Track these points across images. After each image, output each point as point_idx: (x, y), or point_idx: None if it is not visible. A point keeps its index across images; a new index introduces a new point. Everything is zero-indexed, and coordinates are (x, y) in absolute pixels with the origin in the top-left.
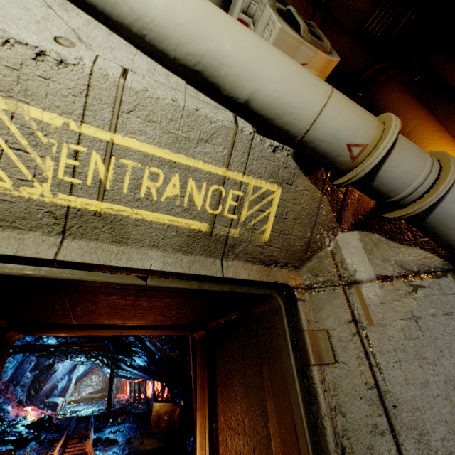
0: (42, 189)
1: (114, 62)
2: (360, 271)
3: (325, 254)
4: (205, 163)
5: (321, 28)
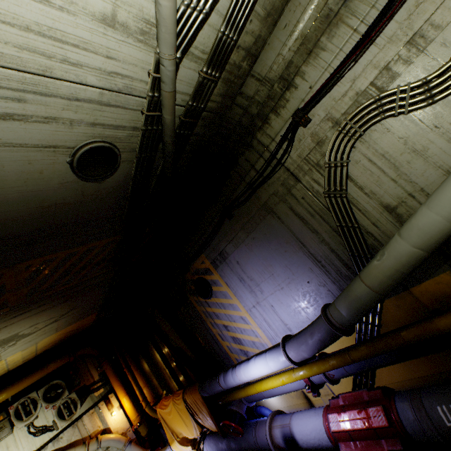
0: None
1: None
2: None
3: None
4: None
5: (76, 355)
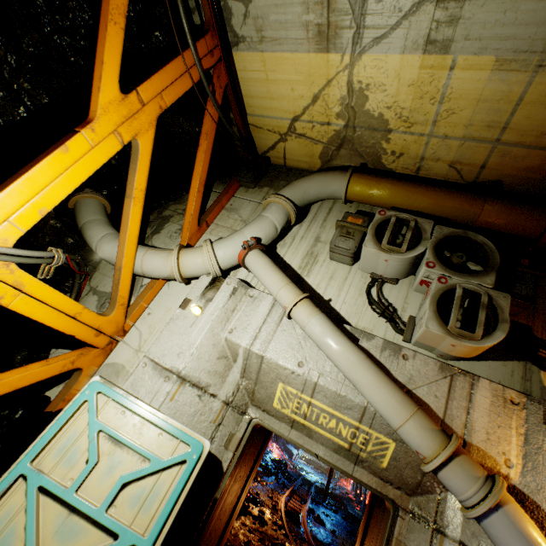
0: (288, 410)
1: (316, 370)
2: (450, 528)
3: (433, 498)
4: (348, 418)
5: None
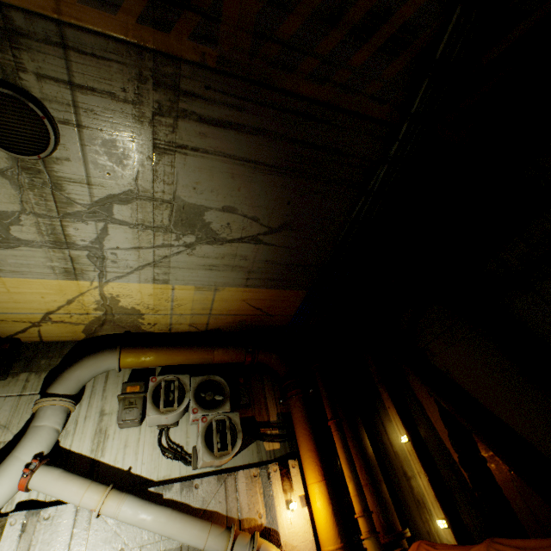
0: None
1: (137, 546)
2: None
3: None
4: None
5: (254, 357)
